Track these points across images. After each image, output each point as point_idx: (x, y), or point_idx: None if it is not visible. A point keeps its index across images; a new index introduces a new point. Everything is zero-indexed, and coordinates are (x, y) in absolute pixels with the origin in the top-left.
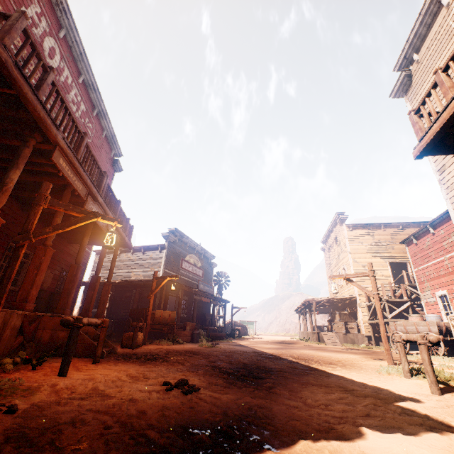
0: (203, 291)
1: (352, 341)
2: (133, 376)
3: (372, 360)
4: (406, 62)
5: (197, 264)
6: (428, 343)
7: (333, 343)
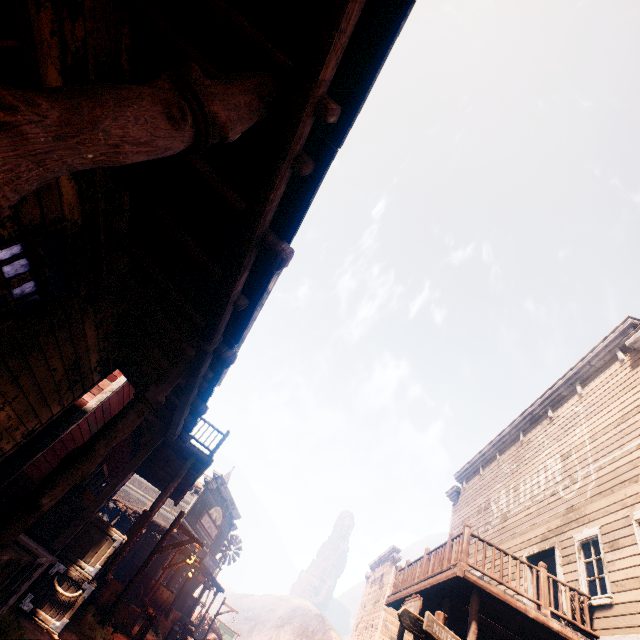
0: (205, 565)
1: None
2: None
3: None
4: (461, 479)
5: (217, 521)
6: None
7: None
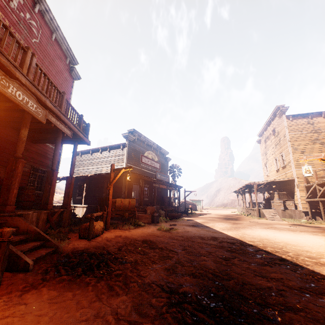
0: (160, 180)
1: (289, 216)
2: None
3: None
4: None
5: (154, 159)
6: None
7: (274, 219)
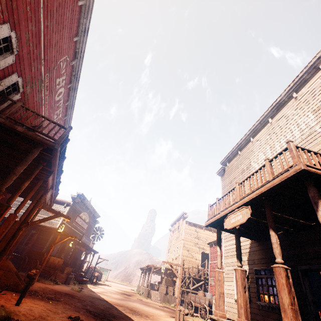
0: (83, 242)
1: (167, 300)
2: (50, 310)
3: (170, 317)
4: (225, 163)
5: (86, 220)
6: (184, 314)
7: (155, 300)
